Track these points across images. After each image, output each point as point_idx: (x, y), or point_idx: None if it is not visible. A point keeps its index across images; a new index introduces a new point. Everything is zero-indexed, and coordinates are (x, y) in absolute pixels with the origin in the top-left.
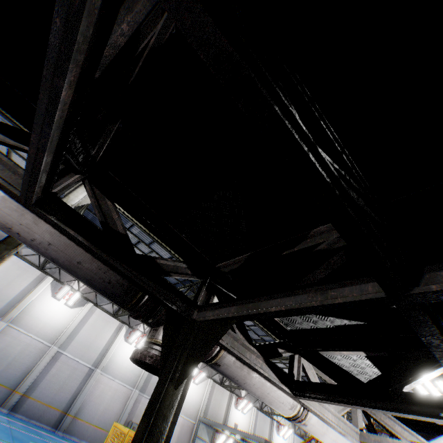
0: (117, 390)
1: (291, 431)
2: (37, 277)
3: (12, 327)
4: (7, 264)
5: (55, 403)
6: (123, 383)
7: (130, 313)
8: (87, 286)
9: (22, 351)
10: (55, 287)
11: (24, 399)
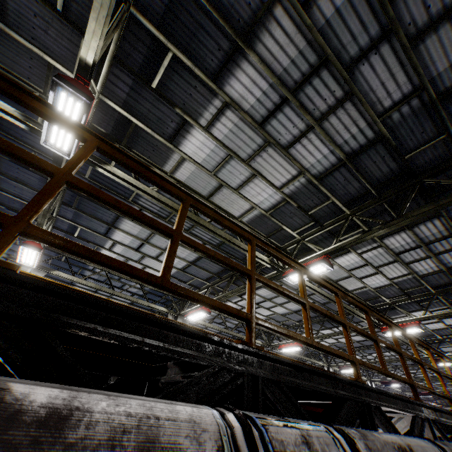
0: None
1: None
2: None
3: None
4: None
5: None
6: None
7: None
8: None
9: None
10: None
11: None
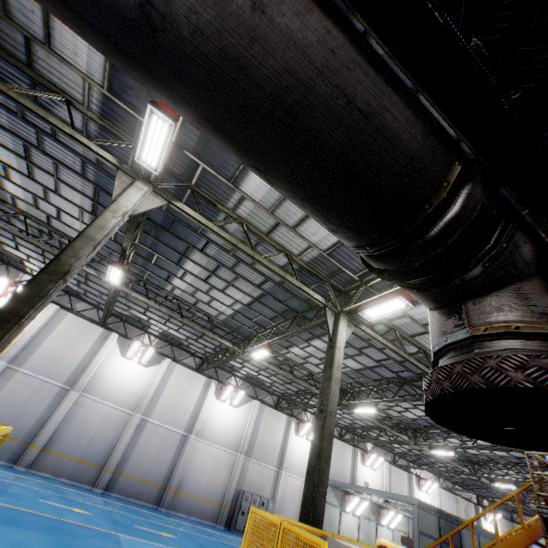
0: (219, 457)
1: (435, 486)
2: (100, 335)
3: (84, 397)
4: (62, 324)
5: (151, 477)
6: (224, 448)
7: (402, 259)
8: (160, 339)
9: (102, 423)
10: (123, 345)
11: (116, 476)
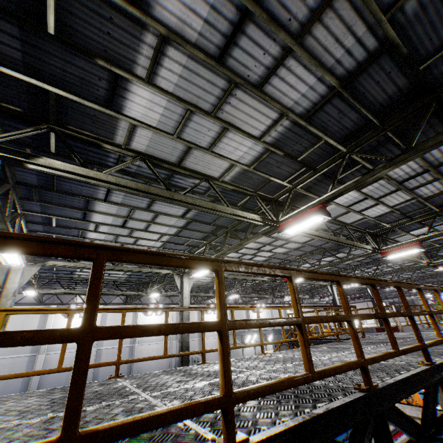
0: (158, 348)
1: None
2: None
3: (50, 354)
4: None
5: None
6: (161, 342)
7: None
8: None
9: (70, 364)
10: None
11: None
